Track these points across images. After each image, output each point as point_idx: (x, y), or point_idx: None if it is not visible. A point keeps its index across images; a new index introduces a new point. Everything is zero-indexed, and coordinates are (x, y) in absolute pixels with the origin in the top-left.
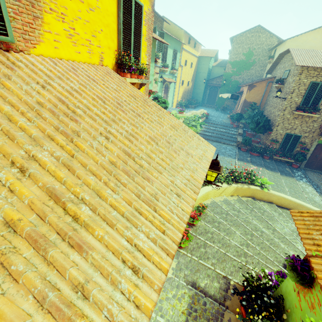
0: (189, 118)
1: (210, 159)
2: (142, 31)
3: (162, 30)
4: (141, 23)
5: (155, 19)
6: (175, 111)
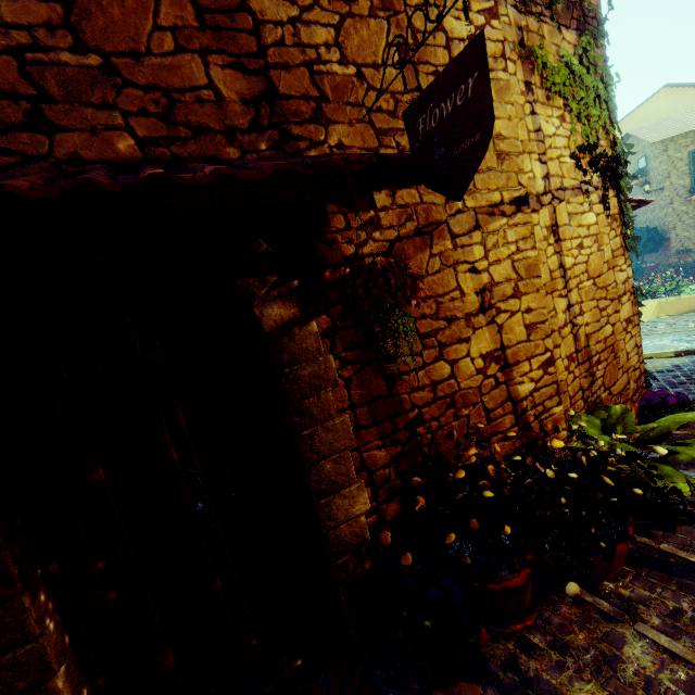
0: None
1: None
2: None
3: None
4: None
5: None
6: None
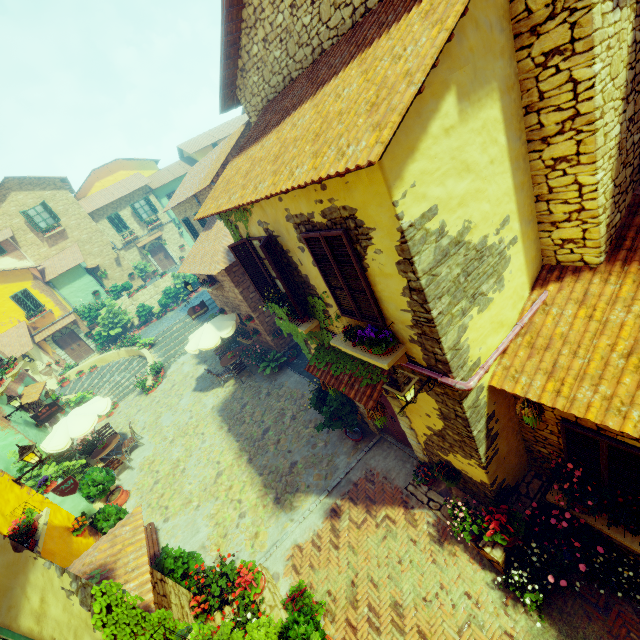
0: (182, 274)
1: (20, 355)
2: (33, 295)
3: (149, 192)
4: (30, 293)
5: (130, 196)
6: (109, 300)
